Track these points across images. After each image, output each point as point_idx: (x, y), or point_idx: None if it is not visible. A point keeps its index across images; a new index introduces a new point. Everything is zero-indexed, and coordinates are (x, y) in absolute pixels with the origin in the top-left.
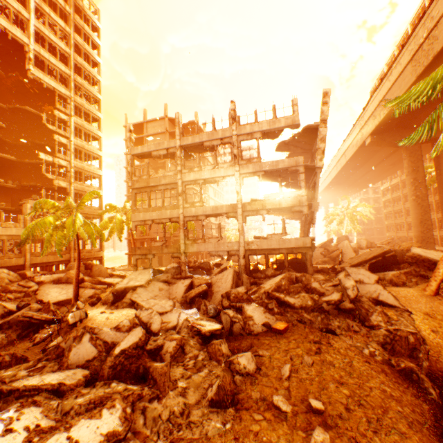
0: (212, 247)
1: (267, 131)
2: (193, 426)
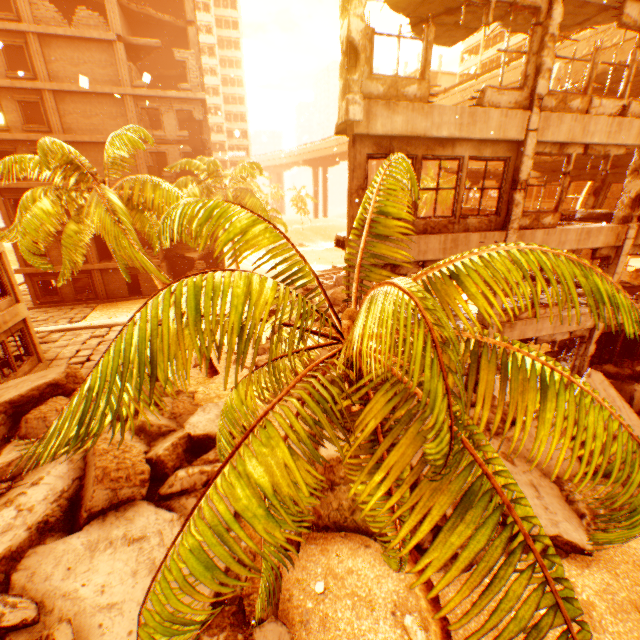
0: (549, 327)
1: None
2: None
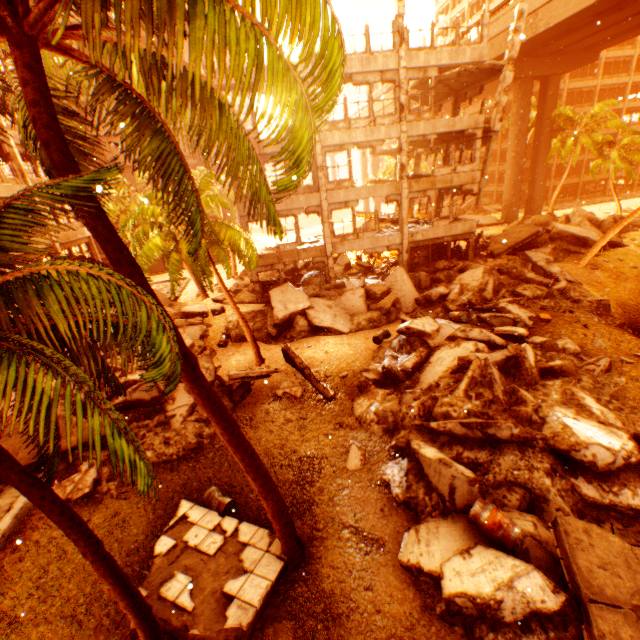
0: (368, 244)
1: (445, 66)
2: (607, 385)
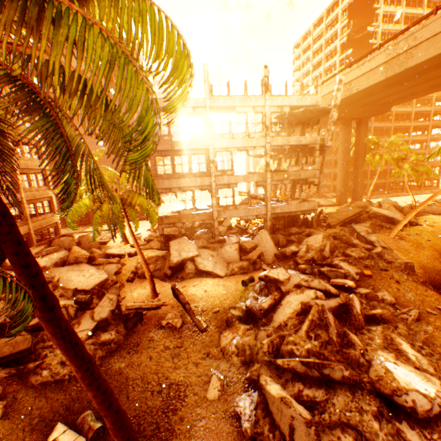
0: (243, 213)
1: (294, 106)
2: (418, 332)
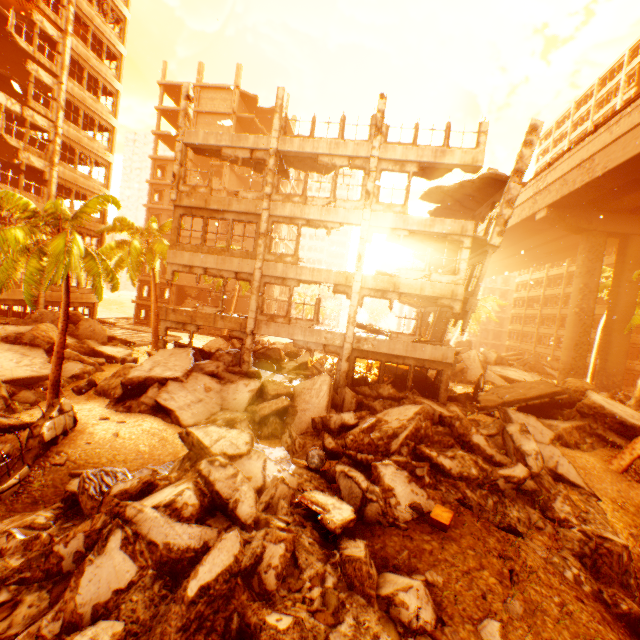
0: (300, 334)
1: (428, 164)
2: None
